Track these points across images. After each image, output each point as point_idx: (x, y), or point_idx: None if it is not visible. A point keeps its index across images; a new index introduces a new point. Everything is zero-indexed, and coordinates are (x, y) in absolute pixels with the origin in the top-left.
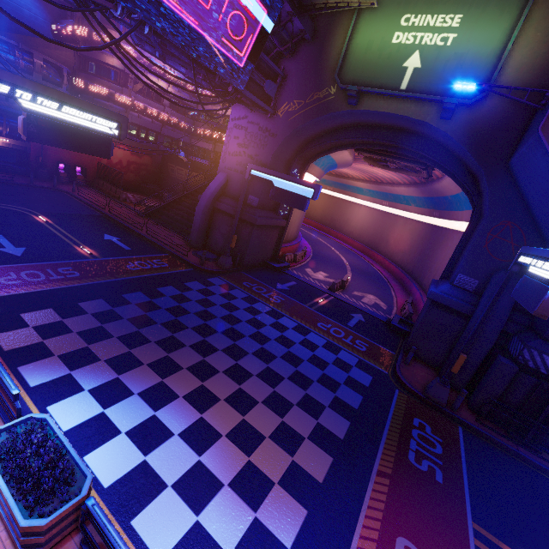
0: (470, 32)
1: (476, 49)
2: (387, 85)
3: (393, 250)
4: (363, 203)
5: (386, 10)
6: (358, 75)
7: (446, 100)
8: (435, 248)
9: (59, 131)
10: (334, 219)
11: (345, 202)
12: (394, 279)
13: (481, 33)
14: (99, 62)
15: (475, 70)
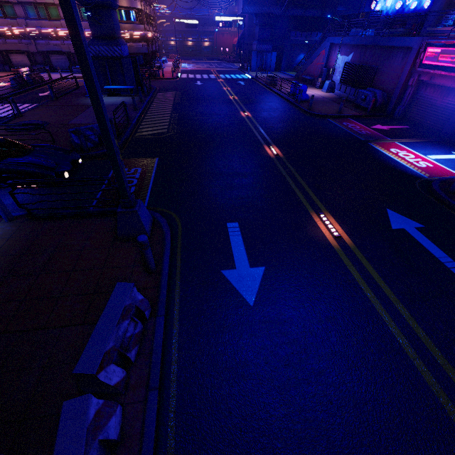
0: None
1: None
2: None
3: None
4: None
5: None
6: None
7: None
8: None
9: (189, 25)
10: None
11: None
12: None
13: None
14: None
15: None
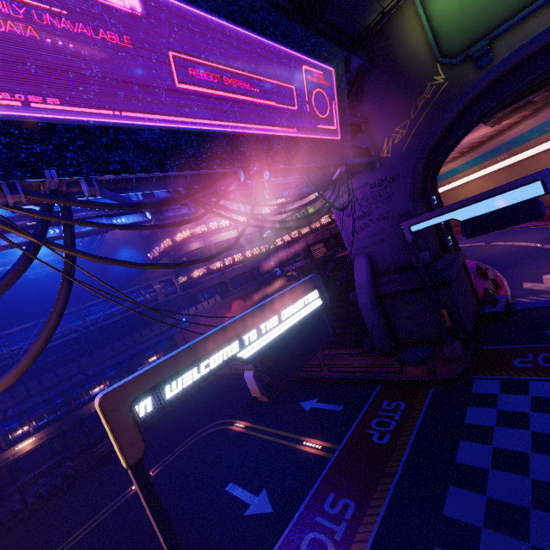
0: None
1: None
2: None
3: None
4: (467, 180)
5: None
6: (471, 32)
7: None
8: None
9: (284, 354)
10: None
11: (442, 194)
12: None
13: None
14: (187, 254)
15: None
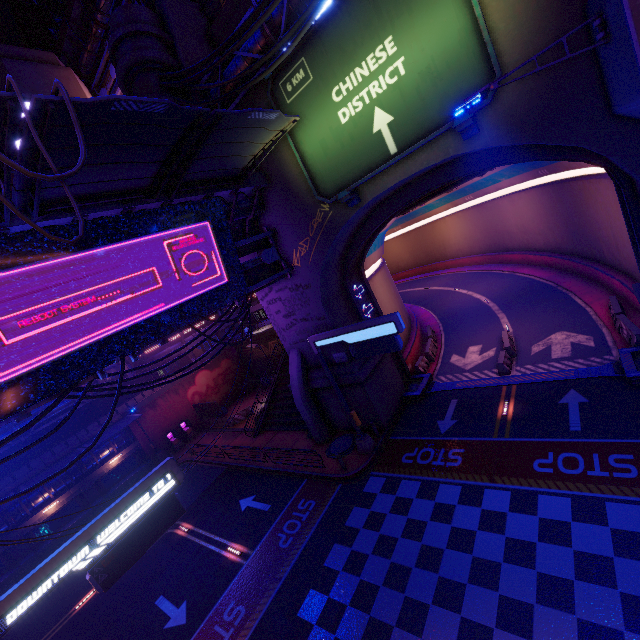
0: (415, 41)
1: (439, 49)
2: (374, 163)
3: (525, 239)
4: (444, 215)
5: (311, 104)
6: (337, 179)
7: (455, 124)
8: (581, 210)
9: (126, 548)
10: (428, 251)
11: (424, 228)
12: (559, 273)
13: (430, 31)
14: None
15: (460, 67)
